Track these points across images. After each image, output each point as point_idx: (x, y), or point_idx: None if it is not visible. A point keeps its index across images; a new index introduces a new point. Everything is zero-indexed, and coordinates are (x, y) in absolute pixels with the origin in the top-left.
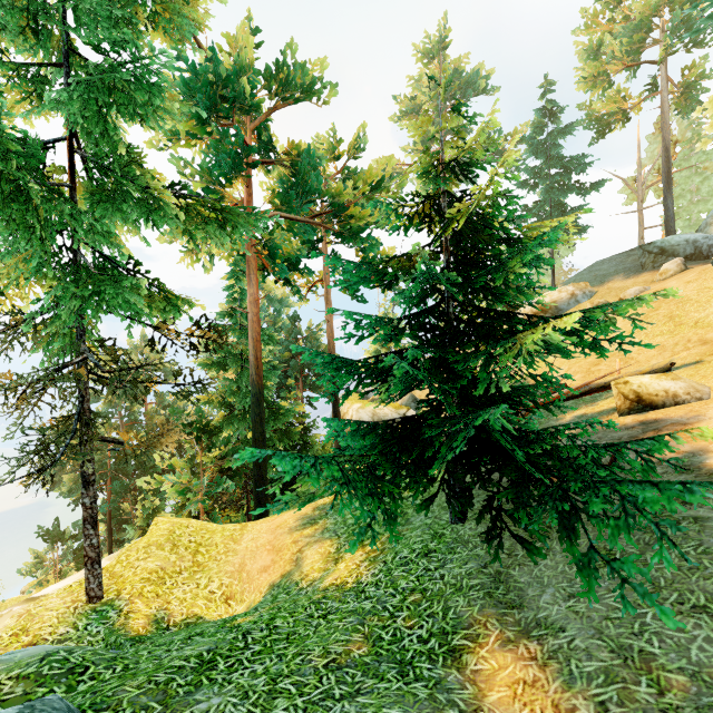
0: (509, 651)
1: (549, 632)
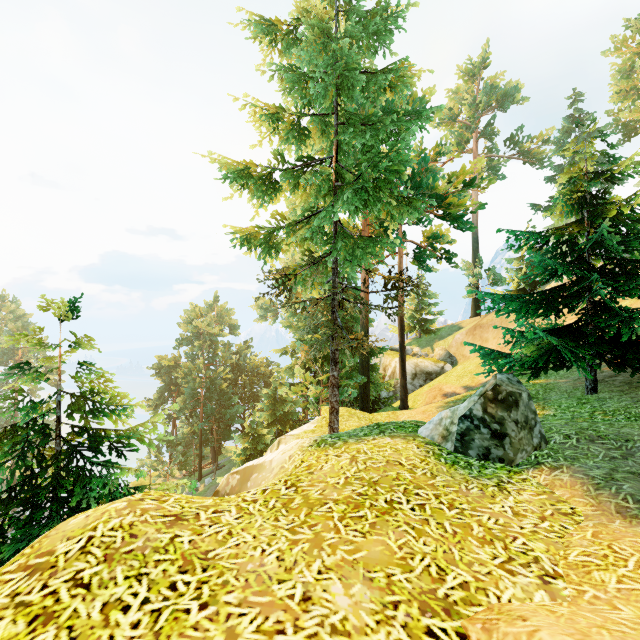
0: None
1: None
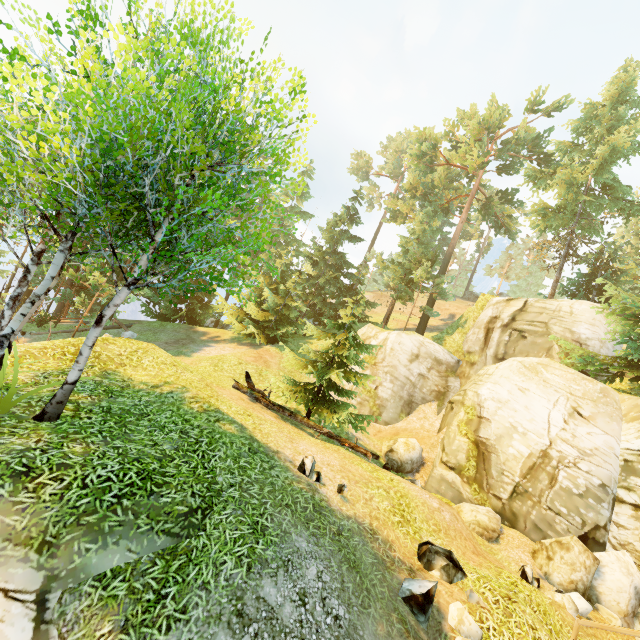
0: None
1: None
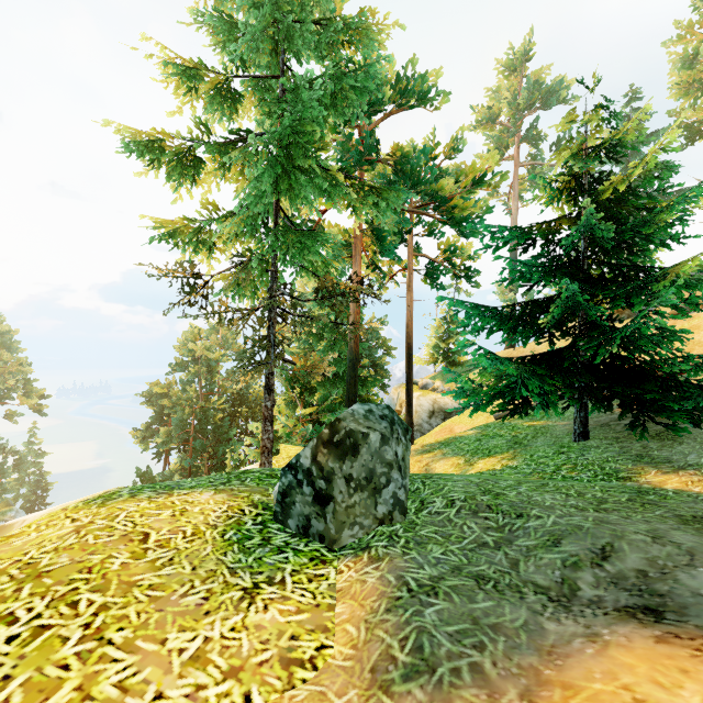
0: (671, 474)
1: (702, 466)
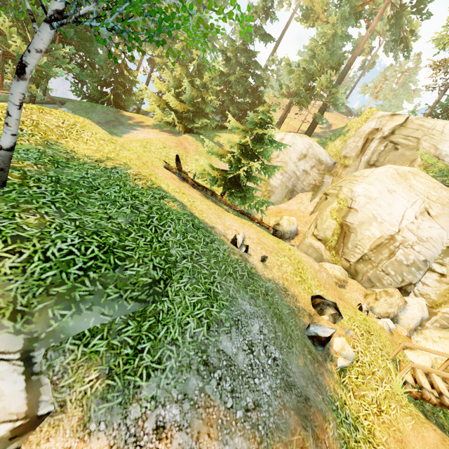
0: None
1: None
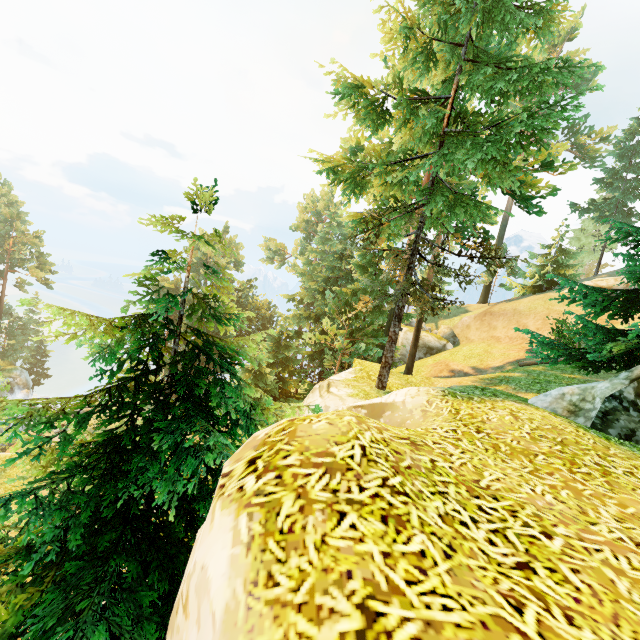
0: None
1: None
